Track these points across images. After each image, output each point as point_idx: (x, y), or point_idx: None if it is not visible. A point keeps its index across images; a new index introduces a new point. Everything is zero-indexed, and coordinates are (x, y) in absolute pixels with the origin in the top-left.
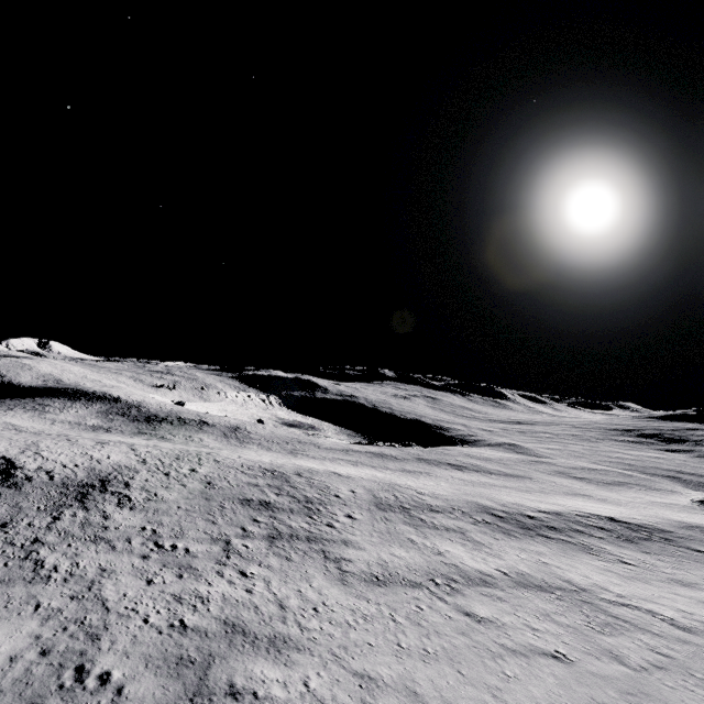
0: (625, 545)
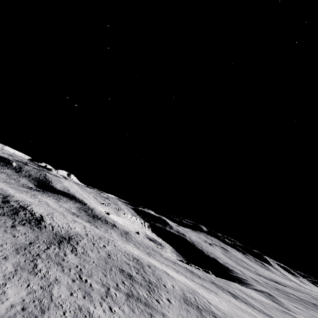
0: None
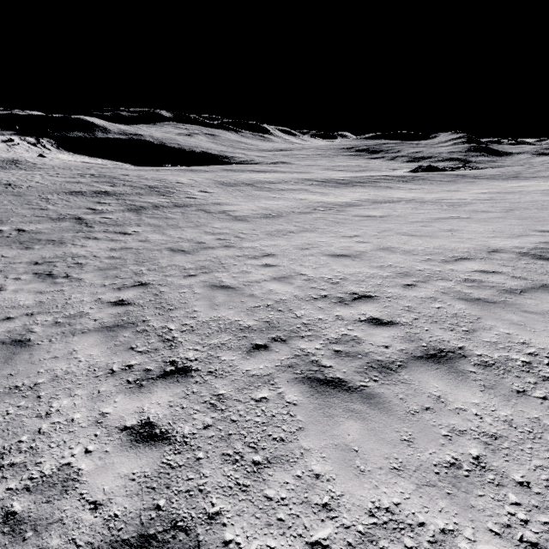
0: (405, 183)
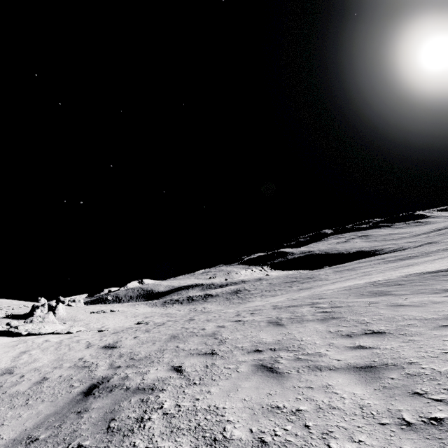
0: None
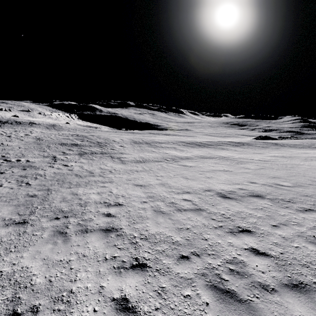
0: (236, 147)
